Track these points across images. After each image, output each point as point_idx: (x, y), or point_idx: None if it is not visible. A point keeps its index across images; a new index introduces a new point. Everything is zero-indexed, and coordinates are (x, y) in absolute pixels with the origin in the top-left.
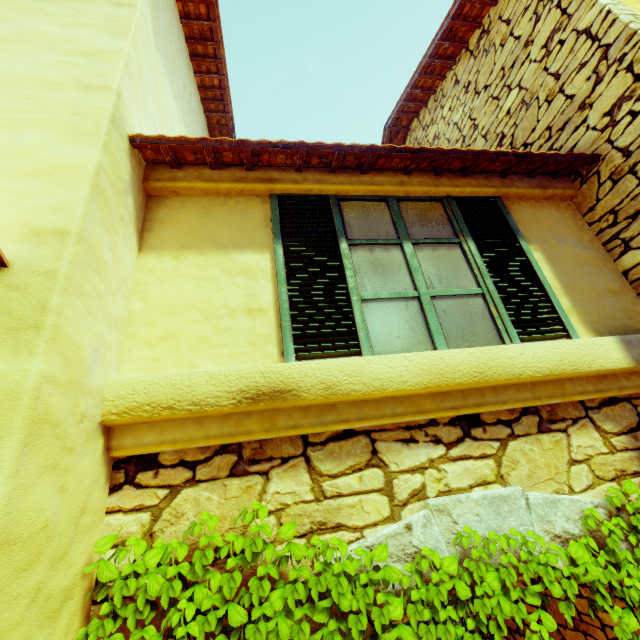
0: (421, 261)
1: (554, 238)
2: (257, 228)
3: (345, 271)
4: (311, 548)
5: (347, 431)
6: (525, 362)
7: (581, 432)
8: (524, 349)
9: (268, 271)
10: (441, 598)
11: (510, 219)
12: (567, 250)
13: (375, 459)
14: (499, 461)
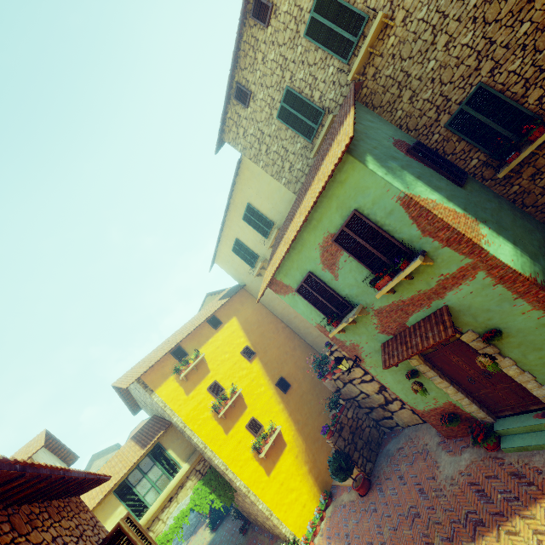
0: (150, 476)
1: (173, 442)
2: (115, 502)
3: (138, 495)
4: (156, 540)
5: (153, 520)
6: (174, 483)
7: (188, 483)
8: (173, 481)
9: (124, 509)
10: (174, 529)
11: (162, 447)
12: (176, 443)
13: (159, 519)
14: (177, 501)
